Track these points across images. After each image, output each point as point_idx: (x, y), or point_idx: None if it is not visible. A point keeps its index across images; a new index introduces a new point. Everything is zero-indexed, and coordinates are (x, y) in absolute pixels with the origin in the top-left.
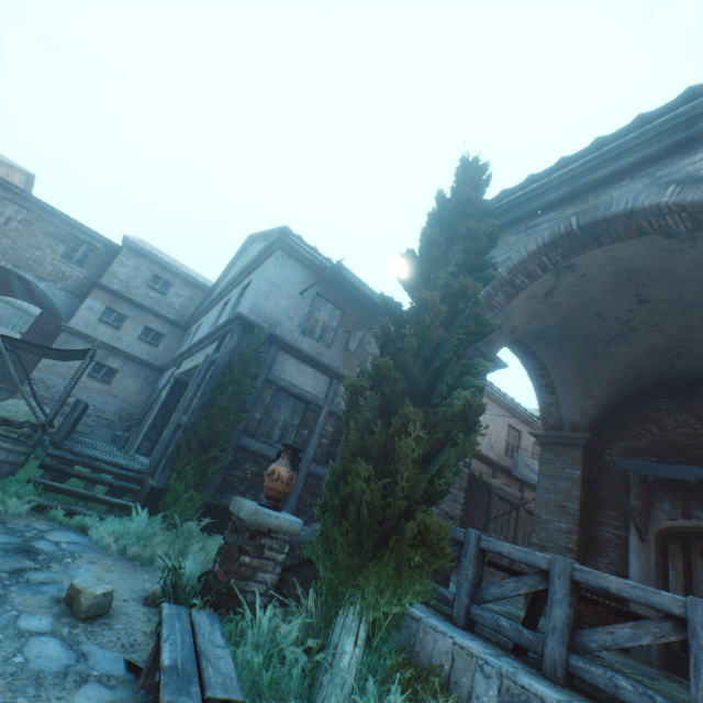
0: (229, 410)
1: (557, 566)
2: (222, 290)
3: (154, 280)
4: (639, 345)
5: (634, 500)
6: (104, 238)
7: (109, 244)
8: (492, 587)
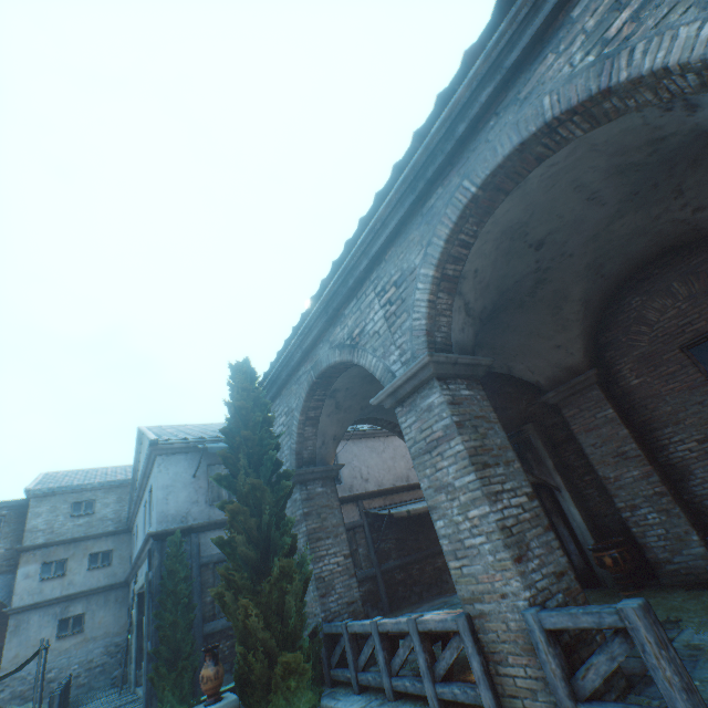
0: (176, 621)
1: (372, 627)
2: (137, 493)
3: (75, 508)
4: None
5: None
6: (7, 502)
7: (14, 504)
8: (361, 655)
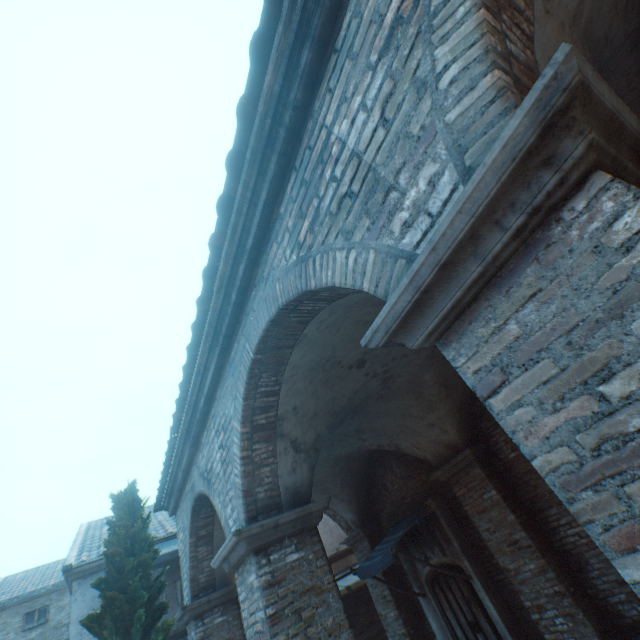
0: None
1: None
2: None
3: (28, 619)
4: (324, 470)
5: (404, 564)
6: None
7: None
8: None
